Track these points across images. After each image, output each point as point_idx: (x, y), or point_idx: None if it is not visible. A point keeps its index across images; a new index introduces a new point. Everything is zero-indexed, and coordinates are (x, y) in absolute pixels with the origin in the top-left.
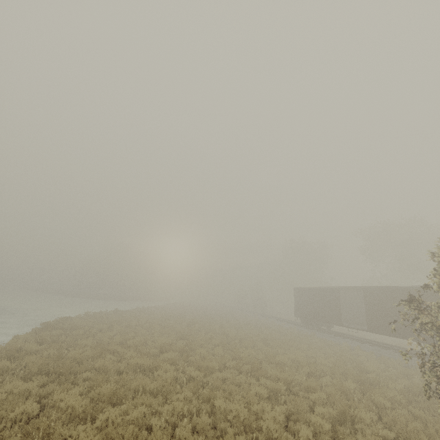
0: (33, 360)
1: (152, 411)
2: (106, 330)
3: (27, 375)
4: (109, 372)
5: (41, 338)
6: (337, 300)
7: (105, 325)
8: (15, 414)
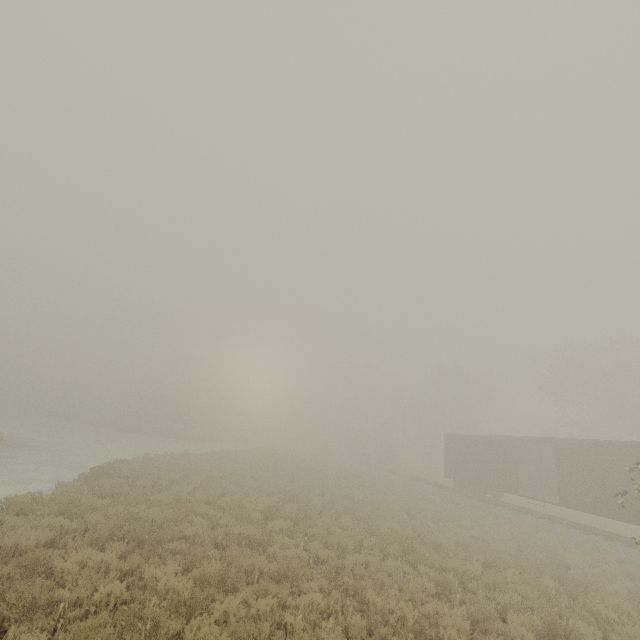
0: (99, 520)
1: (280, 604)
2: (182, 482)
3: (94, 541)
4: (204, 543)
5: (99, 489)
6: (513, 456)
7: (178, 474)
8: (100, 595)
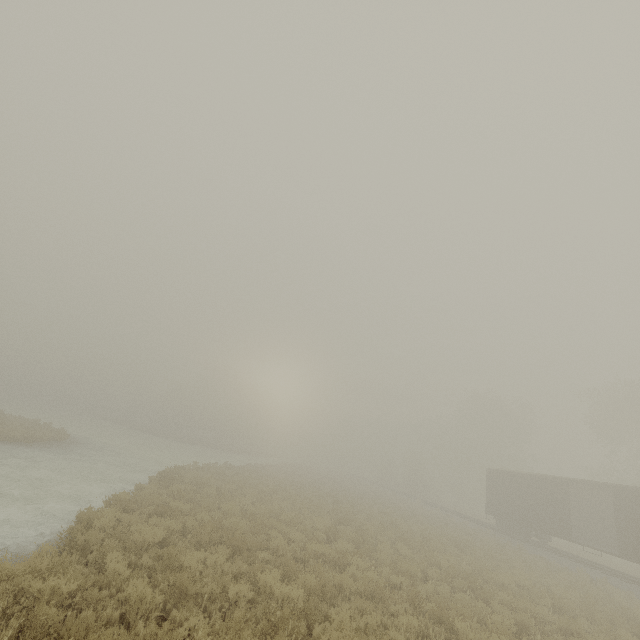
0: (194, 523)
1: (376, 621)
2: (239, 493)
3: (195, 543)
4: (286, 556)
5: (179, 493)
6: (565, 498)
7: (233, 486)
8: (232, 593)
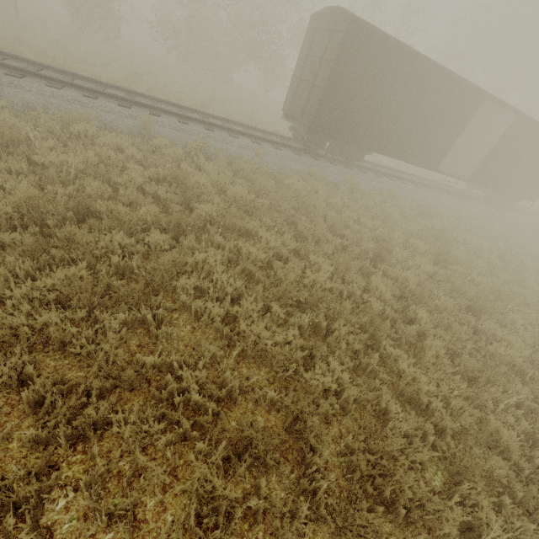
0: None
1: None
2: None
3: None
4: None
5: None
6: (466, 121)
7: None
8: None
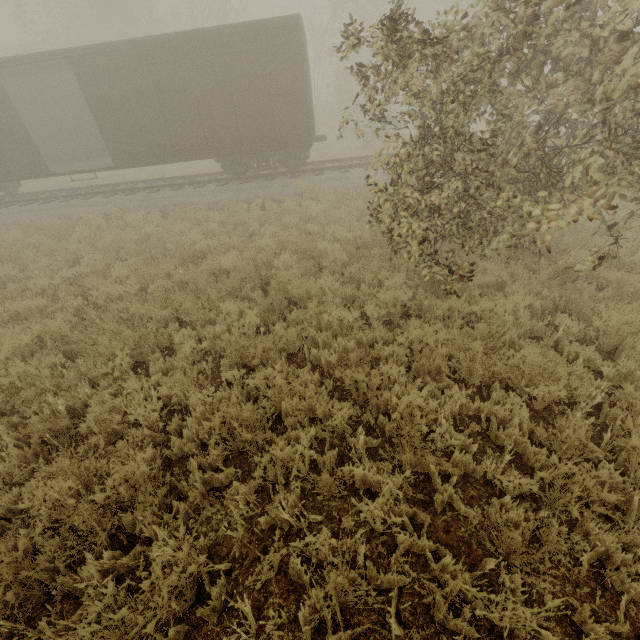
0: None
1: None
2: None
3: None
4: None
5: None
6: (6, 106)
7: None
8: None
